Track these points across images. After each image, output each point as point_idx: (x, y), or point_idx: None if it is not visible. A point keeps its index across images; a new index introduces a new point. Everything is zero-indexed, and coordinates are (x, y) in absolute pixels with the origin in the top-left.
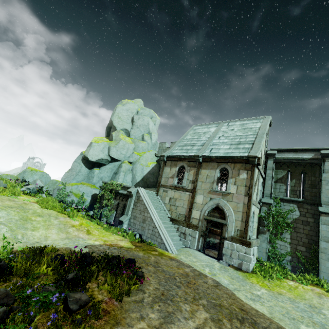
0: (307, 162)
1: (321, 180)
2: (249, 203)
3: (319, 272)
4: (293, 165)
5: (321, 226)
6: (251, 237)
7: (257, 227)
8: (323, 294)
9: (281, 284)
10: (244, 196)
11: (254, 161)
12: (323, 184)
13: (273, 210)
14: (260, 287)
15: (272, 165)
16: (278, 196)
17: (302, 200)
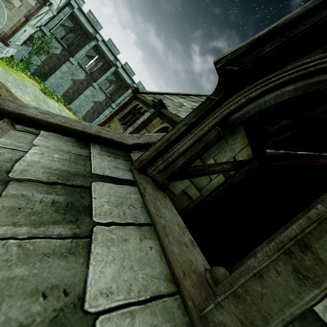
0: (87, 33)
1: (83, 47)
2: (24, 24)
3: (46, 80)
4: (80, 26)
5: (64, 65)
6: (12, 42)
7: (27, 40)
8: (36, 86)
9: (17, 73)
10: (23, 16)
11: (46, 2)
12: (83, 50)
13: (45, 39)
14: (0, 66)
15: (67, 13)
16: (55, 35)
17: (67, 48)
